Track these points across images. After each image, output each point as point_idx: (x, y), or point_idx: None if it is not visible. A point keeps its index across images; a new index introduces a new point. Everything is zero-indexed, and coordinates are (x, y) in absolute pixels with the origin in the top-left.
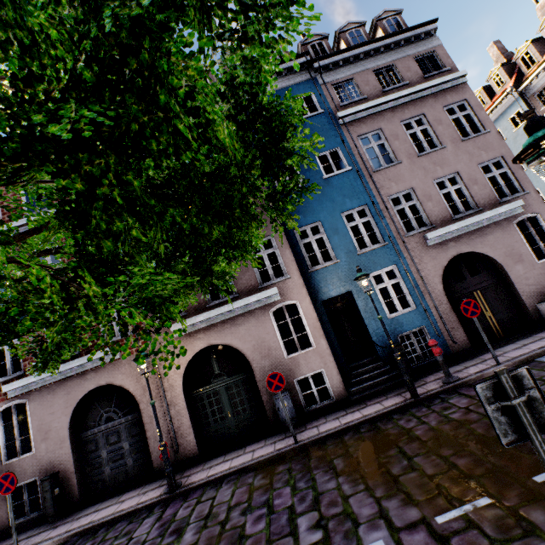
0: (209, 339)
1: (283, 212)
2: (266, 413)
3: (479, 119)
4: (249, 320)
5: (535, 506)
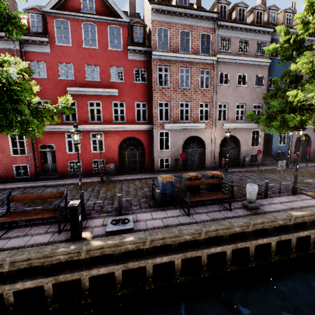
0: (232, 133)
1: None
2: (238, 161)
3: None
4: (245, 131)
5: None
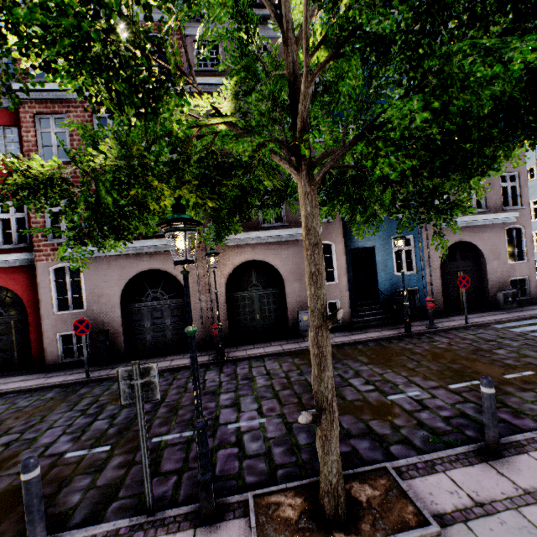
0: (255, 254)
1: (477, 183)
2: (286, 322)
3: None
4: (292, 248)
5: (507, 386)
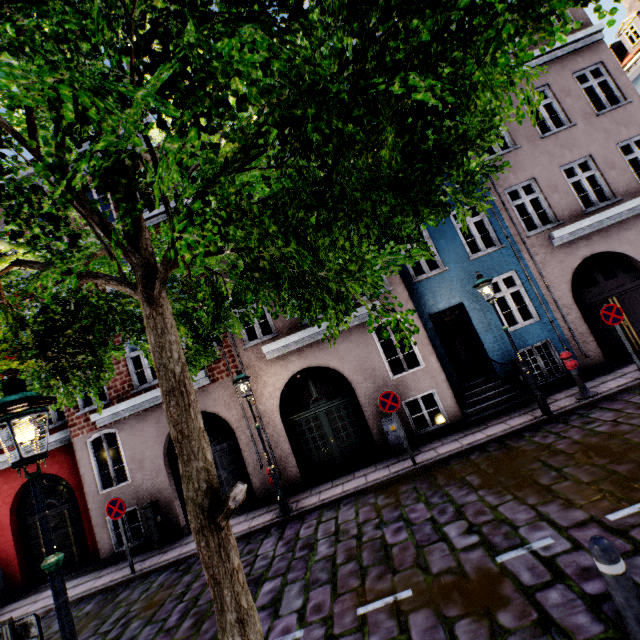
0: (305, 360)
1: (471, 195)
2: (371, 438)
3: (619, 86)
4: (349, 339)
5: None
